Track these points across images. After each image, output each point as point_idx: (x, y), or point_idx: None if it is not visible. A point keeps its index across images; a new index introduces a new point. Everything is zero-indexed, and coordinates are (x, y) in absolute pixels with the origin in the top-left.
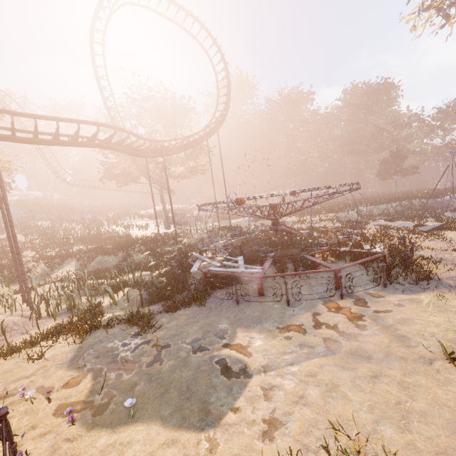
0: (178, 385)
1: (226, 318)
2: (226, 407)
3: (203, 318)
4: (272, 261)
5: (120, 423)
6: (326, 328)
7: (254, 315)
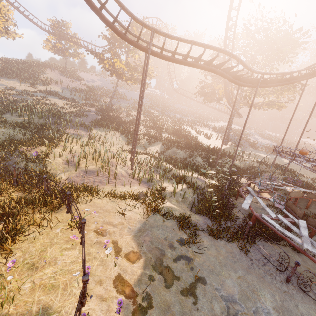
0: None
1: (271, 295)
2: None
3: (243, 270)
4: None
5: None
6: None
7: None
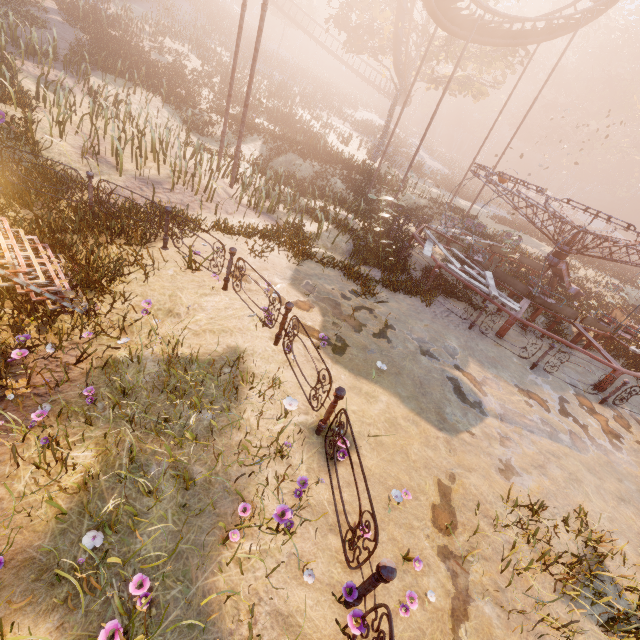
0: (411, 376)
1: (456, 338)
2: (461, 426)
3: (428, 320)
4: (515, 300)
5: (361, 375)
6: (573, 422)
7: (489, 354)
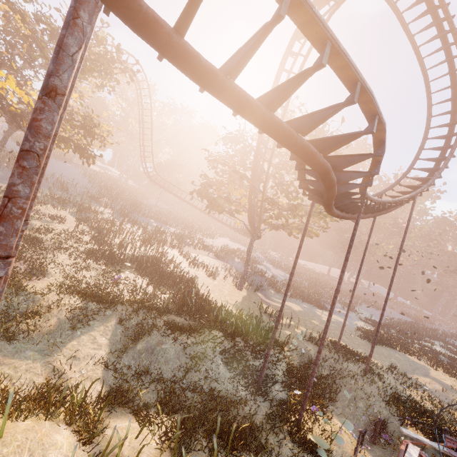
0: None
1: None
2: None
3: None
4: None
5: None
6: None
7: None
